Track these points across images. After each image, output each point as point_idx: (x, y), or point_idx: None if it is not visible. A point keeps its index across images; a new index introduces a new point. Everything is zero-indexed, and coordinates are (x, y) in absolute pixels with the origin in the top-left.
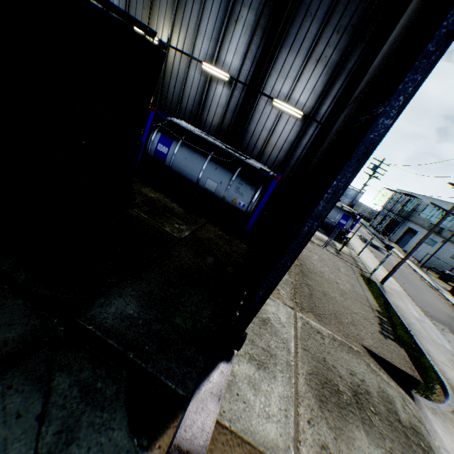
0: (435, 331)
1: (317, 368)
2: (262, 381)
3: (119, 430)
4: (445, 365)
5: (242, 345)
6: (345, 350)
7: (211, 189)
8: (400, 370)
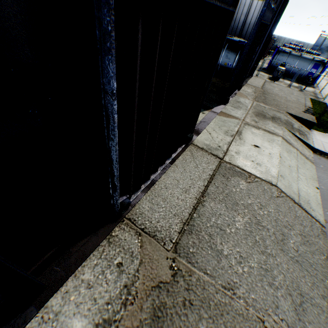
0: None
1: (258, 112)
2: (235, 110)
3: None
4: None
5: (228, 100)
6: (275, 111)
7: None
8: (305, 120)
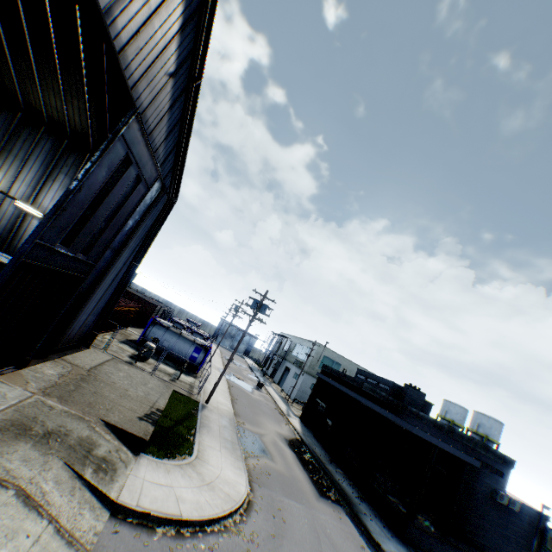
0: (234, 433)
1: (20, 419)
2: None
3: None
4: (212, 447)
5: None
6: (74, 417)
7: None
8: (132, 434)
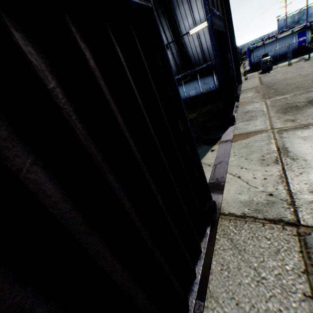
0: None
1: (281, 107)
2: (250, 123)
3: (204, 147)
4: None
5: (234, 118)
6: (303, 94)
7: (194, 94)
8: None
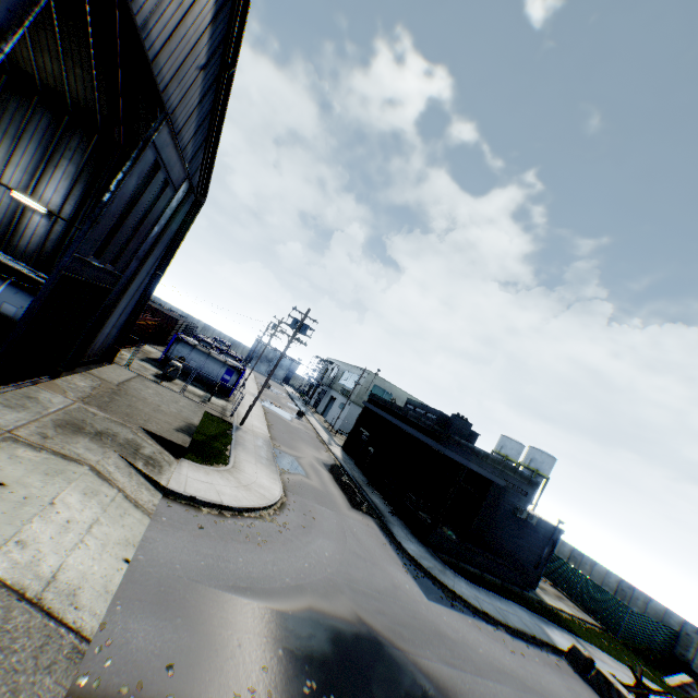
0: (270, 452)
1: (71, 420)
2: (5, 410)
3: None
4: (248, 461)
5: None
6: (117, 423)
7: (11, 314)
8: (172, 442)
